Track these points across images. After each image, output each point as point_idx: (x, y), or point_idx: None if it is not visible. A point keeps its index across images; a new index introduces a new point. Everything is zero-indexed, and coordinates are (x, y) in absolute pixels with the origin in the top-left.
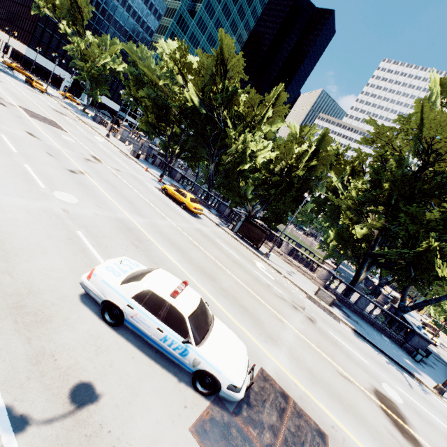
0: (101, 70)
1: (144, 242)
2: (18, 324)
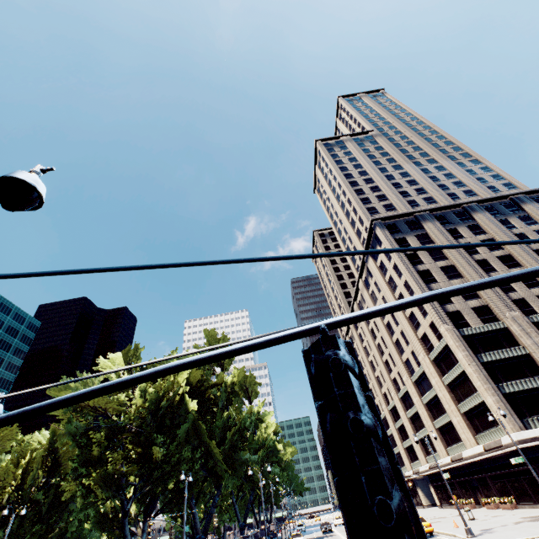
0: None
1: None
2: None
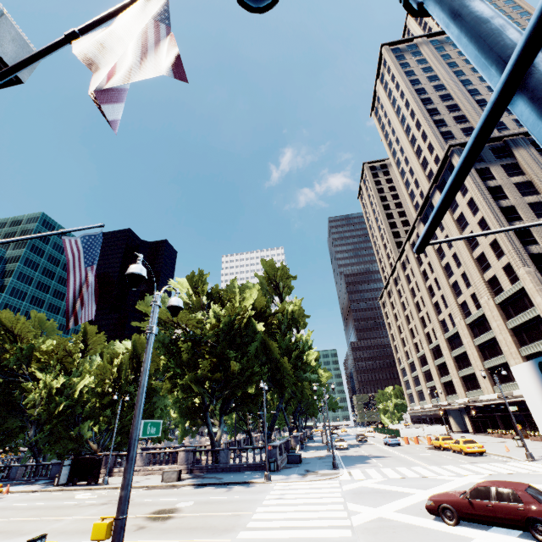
0: None
1: None
2: None
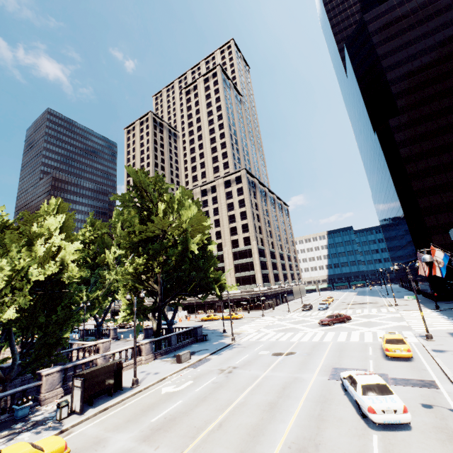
0: None
1: (296, 447)
2: (451, 431)
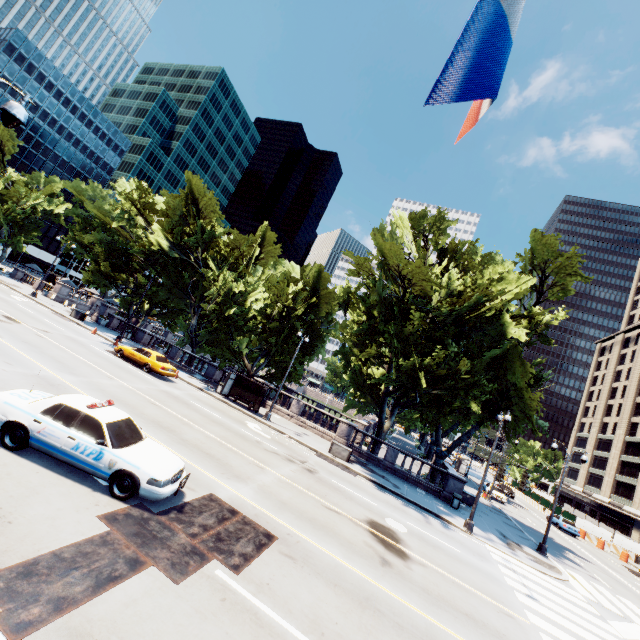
0: (29, 212)
1: None
2: None
